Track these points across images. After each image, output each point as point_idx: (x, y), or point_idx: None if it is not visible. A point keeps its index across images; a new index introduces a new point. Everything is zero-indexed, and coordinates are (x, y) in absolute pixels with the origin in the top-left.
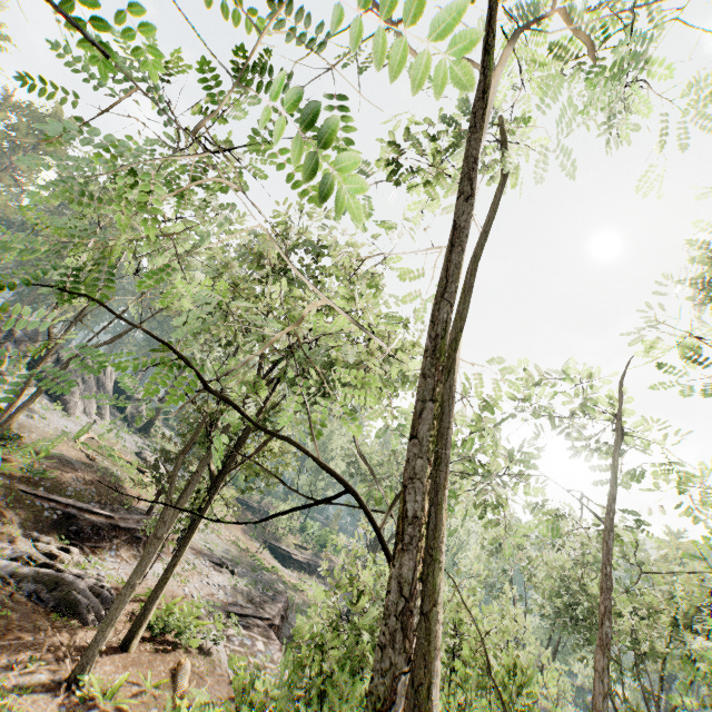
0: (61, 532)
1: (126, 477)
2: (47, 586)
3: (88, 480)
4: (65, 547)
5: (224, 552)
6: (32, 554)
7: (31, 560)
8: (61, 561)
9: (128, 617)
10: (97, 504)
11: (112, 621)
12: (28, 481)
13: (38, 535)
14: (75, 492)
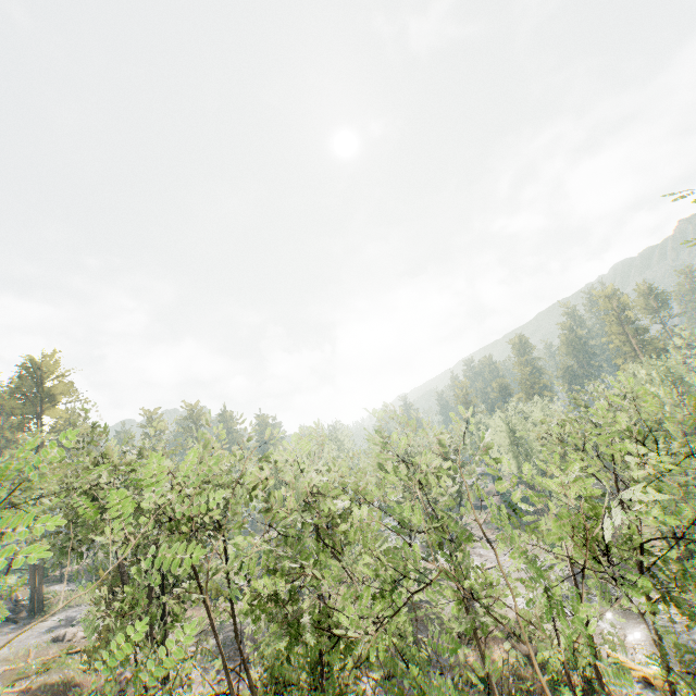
0: None
1: (69, 672)
2: None
3: None
4: None
5: None
6: None
7: None
8: None
9: None
10: None
11: None
12: None
13: None
14: None
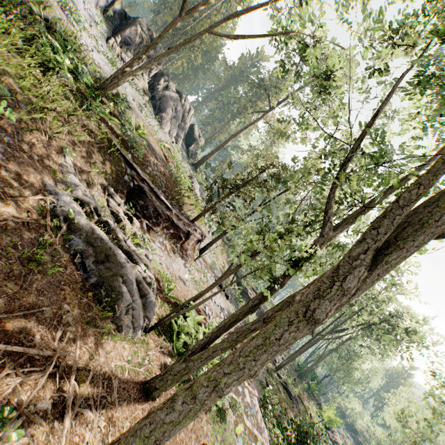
0: (131, 200)
1: (182, 186)
2: (95, 254)
3: (162, 170)
4: (129, 215)
5: (217, 272)
6: (98, 206)
7: (96, 211)
8: (123, 226)
9: (163, 336)
10: (163, 193)
11: (158, 440)
12: (122, 142)
13: (113, 192)
14: (151, 173)
